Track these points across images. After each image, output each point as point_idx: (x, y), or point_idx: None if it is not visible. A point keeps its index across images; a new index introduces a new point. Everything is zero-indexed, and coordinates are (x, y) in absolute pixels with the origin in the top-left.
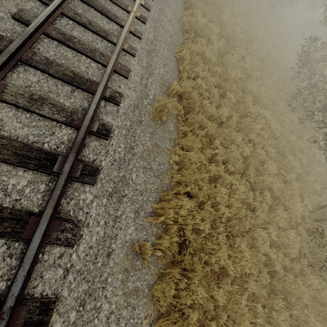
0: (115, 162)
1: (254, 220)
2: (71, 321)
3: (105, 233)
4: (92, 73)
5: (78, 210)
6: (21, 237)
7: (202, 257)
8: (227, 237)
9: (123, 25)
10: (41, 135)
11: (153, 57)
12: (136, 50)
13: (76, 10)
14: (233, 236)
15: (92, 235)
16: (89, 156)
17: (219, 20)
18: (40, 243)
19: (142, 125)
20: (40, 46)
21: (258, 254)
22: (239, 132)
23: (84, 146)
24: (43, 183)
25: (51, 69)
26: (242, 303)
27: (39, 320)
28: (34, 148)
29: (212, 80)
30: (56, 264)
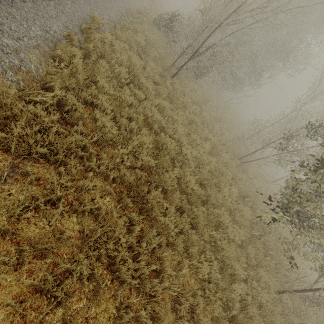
0: None
1: None
2: None
3: None
4: None
5: None
6: None
7: None
8: None
9: None
10: None
11: None
12: None
13: None
14: None
15: None
16: None
17: None
18: None
19: None
20: None
21: None
22: None
23: None
24: None
25: None
26: None
27: None
28: None
29: None
30: None
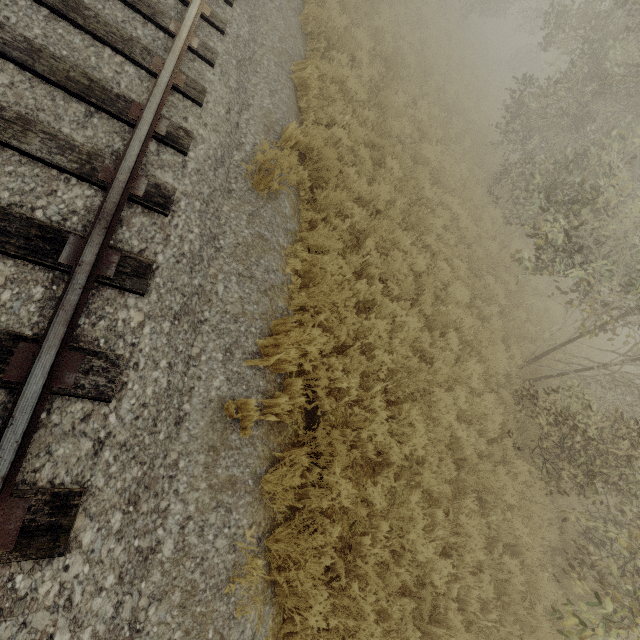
0: (183, 258)
1: (431, 378)
2: (113, 528)
3: (170, 383)
4: (127, 86)
5: (116, 339)
6: (1, 379)
7: (345, 435)
8: (388, 407)
9: (187, 1)
10: (26, 193)
11: (249, 75)
12: (215, 54)
13: None
14: (397, 404)
15: (146, 385)
16: (131, 241)
17: (372, 26)
18: (43, 391)
19: (233, 199)
20: (9, 13)
21: (438, 428)
22: (407, 231)
23: (120, 223)
24: (39, 284)
25: (40, 64)
26: (412, 501)
27: (51, 524)
28: (14, 215)
29: (360, 133)
30: (77, 431)
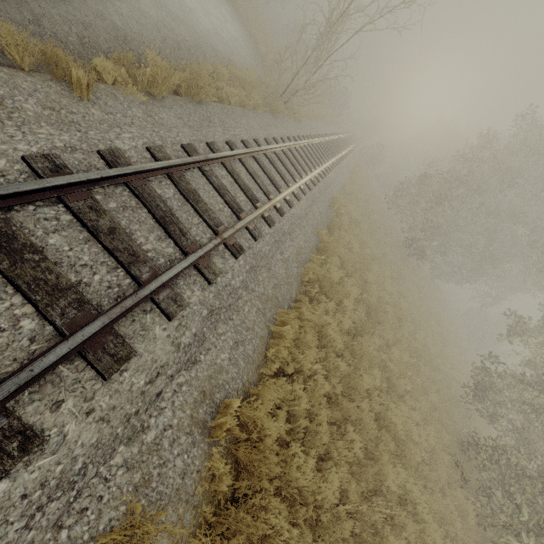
0: None
1: None
2: None
3: None
4: None
5: None
6: None
7: None
8: None
9: (188, 252)
10: None
11: (220, 322)
12: (182, 307)
13: (105, 201)
14: None
15: None
16: None
17: (363, 276)
18: None
19: None
20: None
21: None
22: None
23: None
24: None
25: None
26: None
27: None
28: None
29: (325, 386)
30: None
